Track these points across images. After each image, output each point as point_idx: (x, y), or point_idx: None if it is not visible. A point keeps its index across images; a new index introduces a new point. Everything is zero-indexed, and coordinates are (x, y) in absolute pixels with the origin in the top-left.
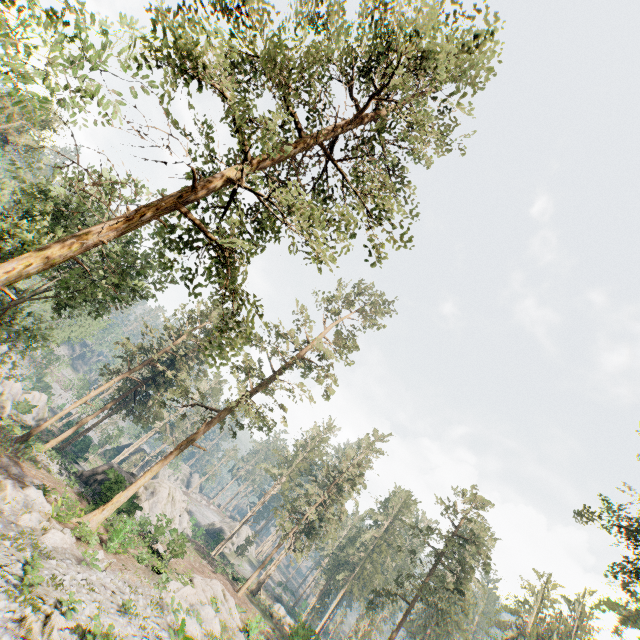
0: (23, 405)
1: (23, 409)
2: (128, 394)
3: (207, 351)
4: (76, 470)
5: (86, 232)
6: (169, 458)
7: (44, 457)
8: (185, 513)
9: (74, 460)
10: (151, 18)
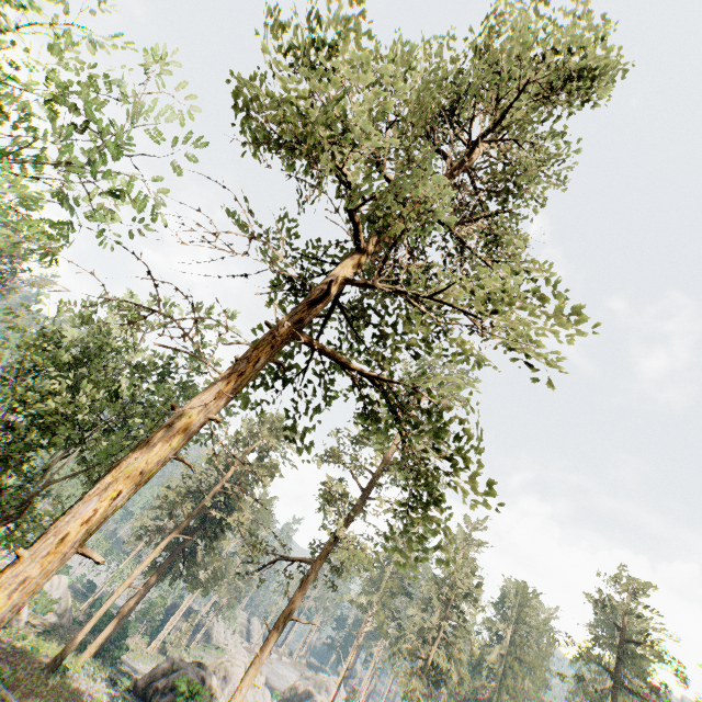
0: (42, 603)
1: (43, 609)
2: (175, 555)
3: (266, 478)
4: (128, 683)
5: (187, 412)
6: (267, 650)
7: (84, 676)
8: (265, 688)
9: (116, 658)
10: (233, 92)
